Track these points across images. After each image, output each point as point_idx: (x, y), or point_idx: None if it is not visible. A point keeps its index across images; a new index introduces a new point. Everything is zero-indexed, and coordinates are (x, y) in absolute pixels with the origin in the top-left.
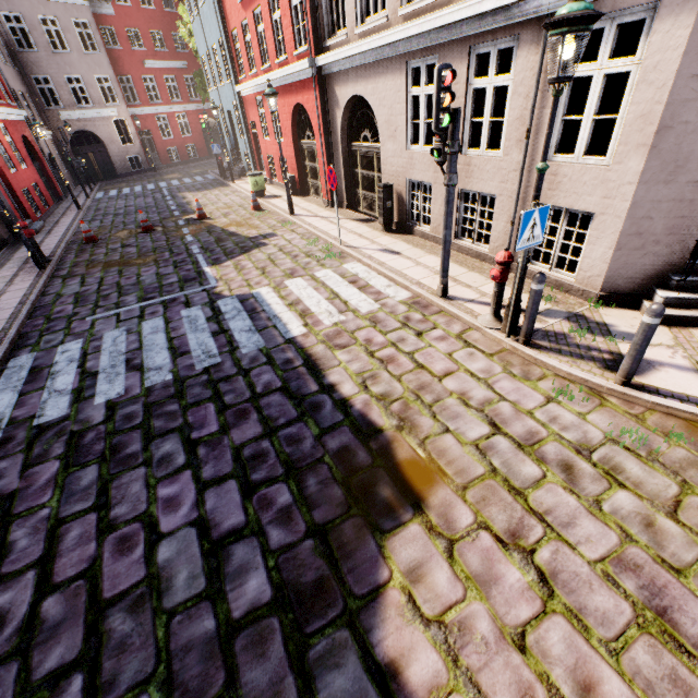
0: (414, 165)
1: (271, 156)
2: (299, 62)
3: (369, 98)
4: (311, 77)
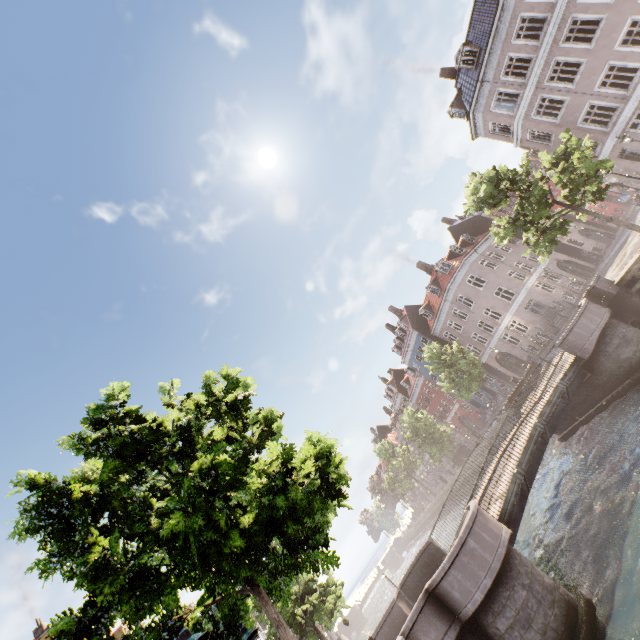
0: None
1: None
2: None
3: None
4: None
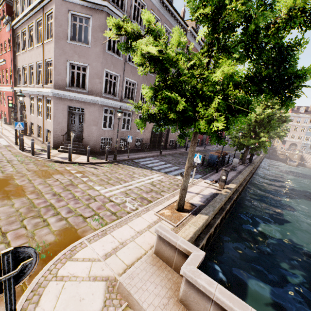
0: (31, 118)
1: (2, 111)
2: (9, 87)
3: (25, 101)
4: (13, 92)
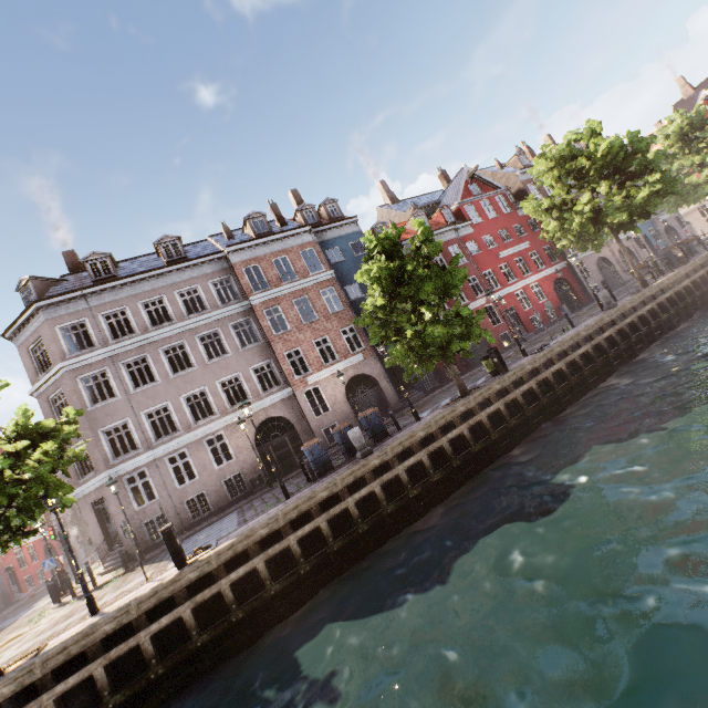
0: None
1: None
2: None
3: None
4: None
